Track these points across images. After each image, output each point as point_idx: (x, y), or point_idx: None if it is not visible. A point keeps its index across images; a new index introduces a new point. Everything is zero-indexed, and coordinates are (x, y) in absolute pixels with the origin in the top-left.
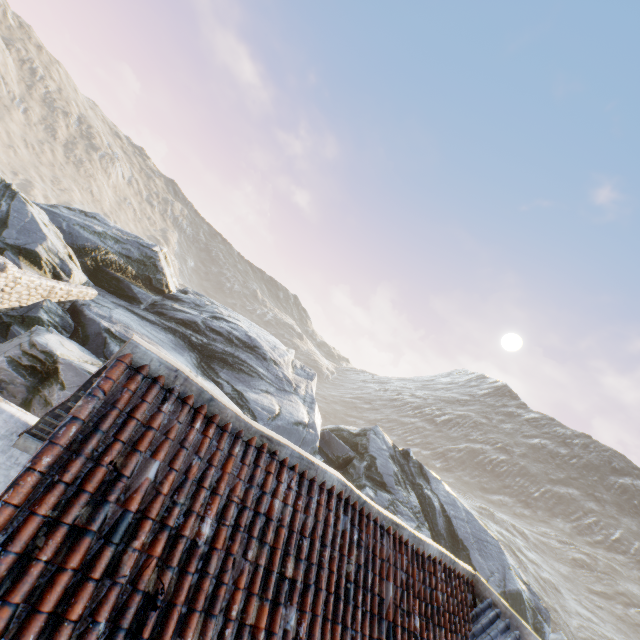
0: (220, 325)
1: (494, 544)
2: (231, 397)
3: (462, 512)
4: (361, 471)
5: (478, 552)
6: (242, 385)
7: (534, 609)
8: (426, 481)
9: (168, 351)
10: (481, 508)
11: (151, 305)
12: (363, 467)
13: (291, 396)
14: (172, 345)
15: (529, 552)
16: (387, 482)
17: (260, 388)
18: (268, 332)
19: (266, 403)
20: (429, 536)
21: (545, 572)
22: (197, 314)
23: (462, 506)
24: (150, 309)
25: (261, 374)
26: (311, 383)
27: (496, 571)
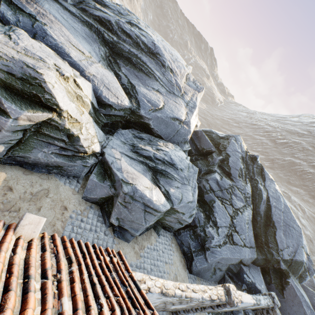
0: (130, 28)
1: (297, 230)
2: (125, 87)
3: (282, 205)
4: (216, 162)
5: (283, 232)
6: (138, 81)
7: (306, 269)
8: (262, 179)
9: (73, 35)
10: (284, 192)
11: (79, 3)
12: (218, 159)
13: (177, 99)
14: (84, 35)
15: (303, 220)
16: (232, 173)
17: (152, 87)
18: (175, 50)
19: (153, 98)
20: (250, 214)
21: (308, 231)
22: (113, 15)
23: (283, 201)
24: (76, 5)
25: (157, 77)
26: (197, 94)
27: (291, 246)
